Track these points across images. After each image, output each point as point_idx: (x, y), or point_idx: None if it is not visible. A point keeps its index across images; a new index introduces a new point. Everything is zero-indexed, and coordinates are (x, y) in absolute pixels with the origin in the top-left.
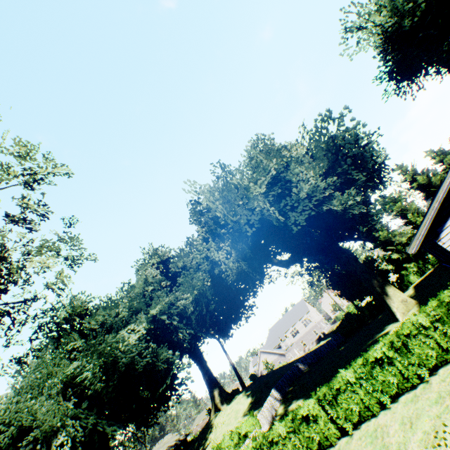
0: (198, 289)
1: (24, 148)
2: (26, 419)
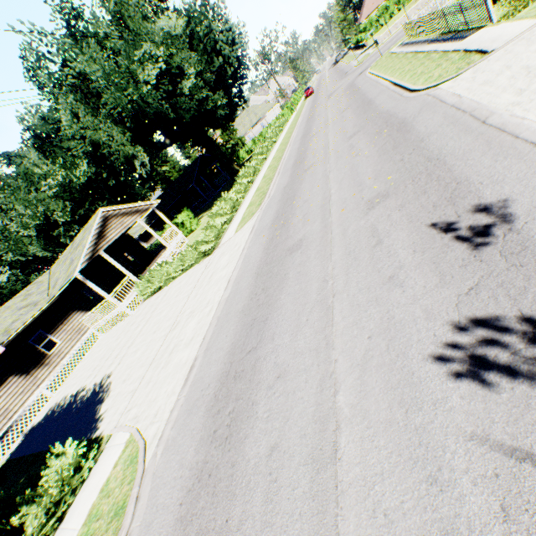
0: None
1: None
2: None
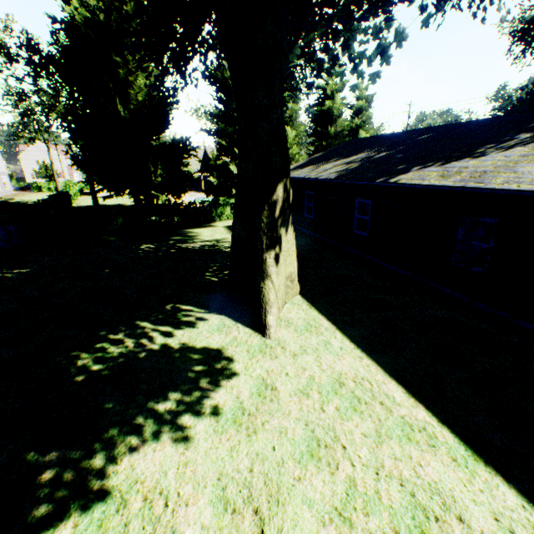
0: None
1: None
2: None
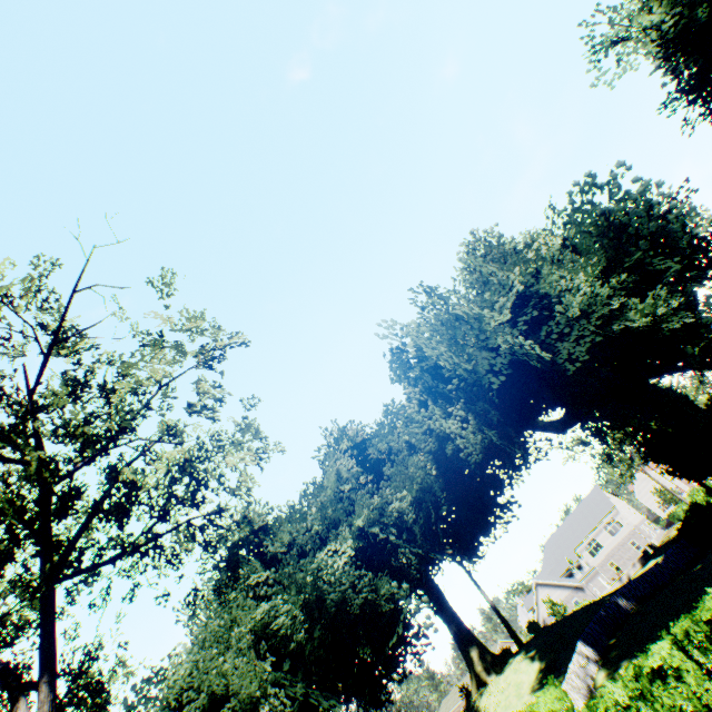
0: (419, 482)
1: (200, 320)
2: (215, 684)
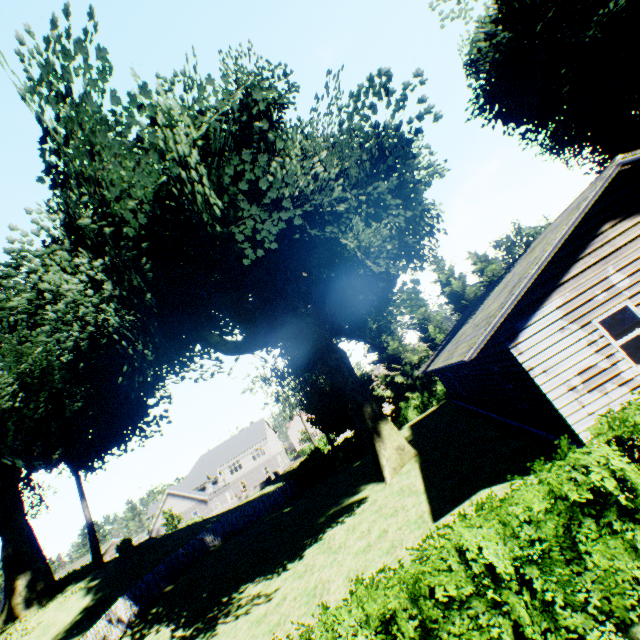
0: (32, 362)
1: None
2: None
